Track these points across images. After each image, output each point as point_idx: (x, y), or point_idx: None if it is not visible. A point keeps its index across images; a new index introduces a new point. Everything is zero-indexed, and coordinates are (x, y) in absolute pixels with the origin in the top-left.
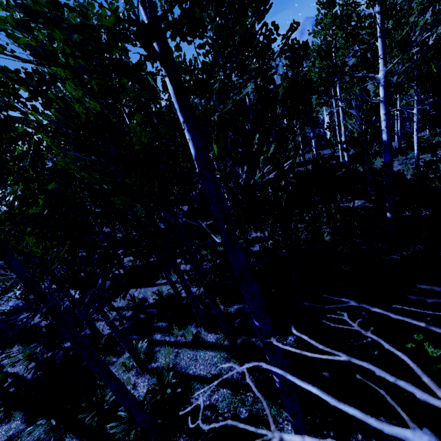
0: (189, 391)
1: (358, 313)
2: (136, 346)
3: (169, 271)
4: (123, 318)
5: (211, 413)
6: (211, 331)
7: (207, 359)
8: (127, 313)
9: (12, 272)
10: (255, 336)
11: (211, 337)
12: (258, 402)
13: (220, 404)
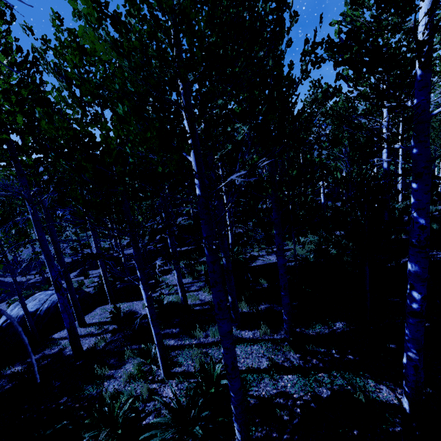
0: (245, 384)
1: (392, 300)
2: (150, 350)
3: (158, 285)
4: (107, 332)
5: (285, 400)
6: (243, 329)
7: (250, 353)
8: (111, 326)
9: (192, 141)
10: (300, 327)
11: (246, 333)
12: (335, 379)
13: (292, 389)
